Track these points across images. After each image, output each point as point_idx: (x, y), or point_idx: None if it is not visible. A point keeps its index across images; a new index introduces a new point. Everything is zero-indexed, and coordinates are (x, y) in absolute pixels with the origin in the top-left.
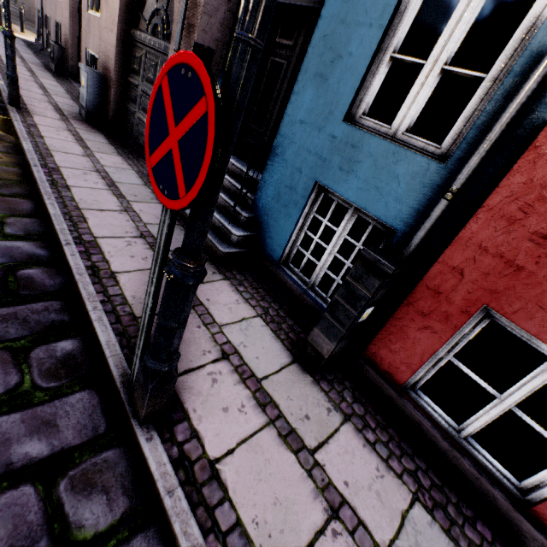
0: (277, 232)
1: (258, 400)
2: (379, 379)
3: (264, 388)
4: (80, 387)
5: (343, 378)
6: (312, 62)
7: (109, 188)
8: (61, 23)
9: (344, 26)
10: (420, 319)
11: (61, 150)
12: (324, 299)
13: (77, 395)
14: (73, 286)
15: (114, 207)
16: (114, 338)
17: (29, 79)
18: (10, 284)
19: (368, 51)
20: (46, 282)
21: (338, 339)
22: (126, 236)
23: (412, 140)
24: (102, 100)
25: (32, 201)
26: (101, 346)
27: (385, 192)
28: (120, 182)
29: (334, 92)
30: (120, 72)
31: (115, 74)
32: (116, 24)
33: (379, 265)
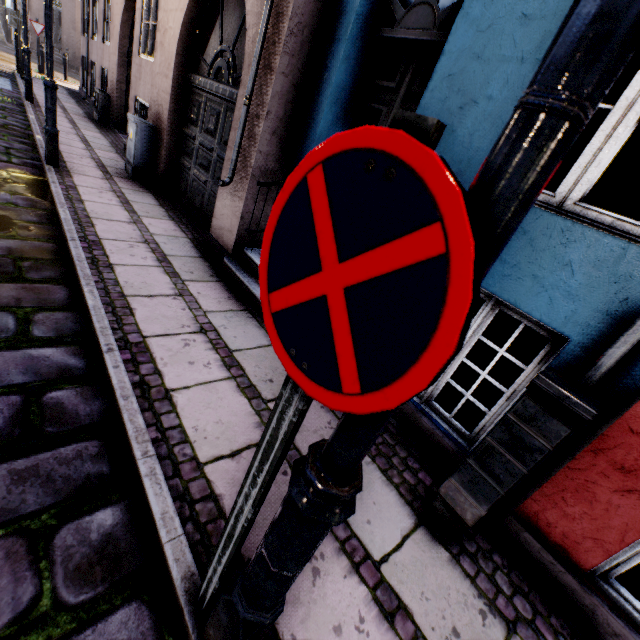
0: None
1: (381, 605)
2: (546, 556)
3: (386, 580)
4: (124, 598)
5: (489, 548)
6: (430, 109)
7: (160, 264)
8: (108, 69)
9: (479, 63)
10: (619, 476)
11: (103, 217)
12: (446, 419)
13: (119, 614)
14: (116, 414)
15: (167, 290)
16: (171, 506)
17: (70, 132)
18: (32, 416)
19: (519, 94)
20: (80, 410)
21: (491, 502)
22: (183, 332)
23: (591, 213)
24: (151, 154)
25: (66, 287)
26: (153, 520)
27: (549, 284)
28: (173, 255)
29: (464, 147)
30: (174, 122)
31: (169, 125)
32: (172, 69)
33: (567, 404)
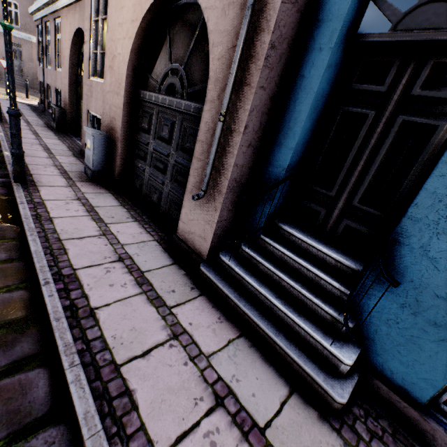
0: (418, 359)
1: None
2: None
3: None
4: None
5: None
6: None
7: (141, 289)
8: (61, 89)
9: None
10: None
11: (73, 236)
12: None
13: None
14: None
15: (159, 333)
16: None
17: (34, 143)
18: None
19: None
20: None
21: None
22: (199, 415)
23: None
24: (107, 158)
25: (43, 368)
26: None
27: None
28: (149, 269)
29: None
30: (126, 131)
31: (122, 134)
32: (123, 87)
33: None
